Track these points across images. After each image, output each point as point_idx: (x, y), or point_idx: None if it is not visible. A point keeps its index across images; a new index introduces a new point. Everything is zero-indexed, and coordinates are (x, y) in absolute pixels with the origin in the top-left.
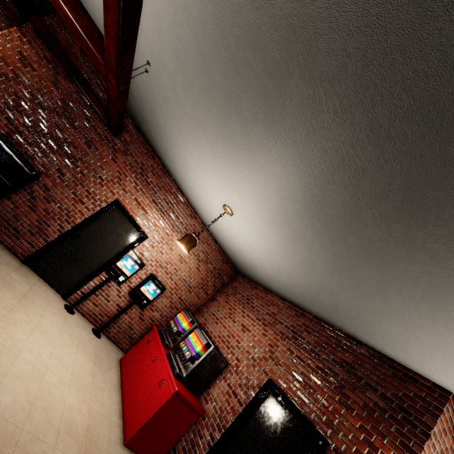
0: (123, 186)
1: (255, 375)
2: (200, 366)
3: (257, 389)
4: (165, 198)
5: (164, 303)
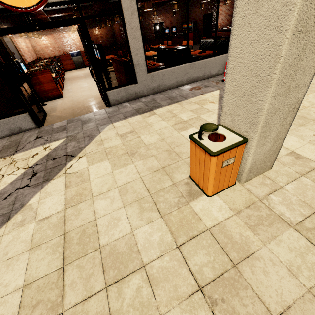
0: (151, 20)
1: (202, 17)
2: (193, 27)
3: (203, 18)
4: (157, 10)
5: (178, 29)
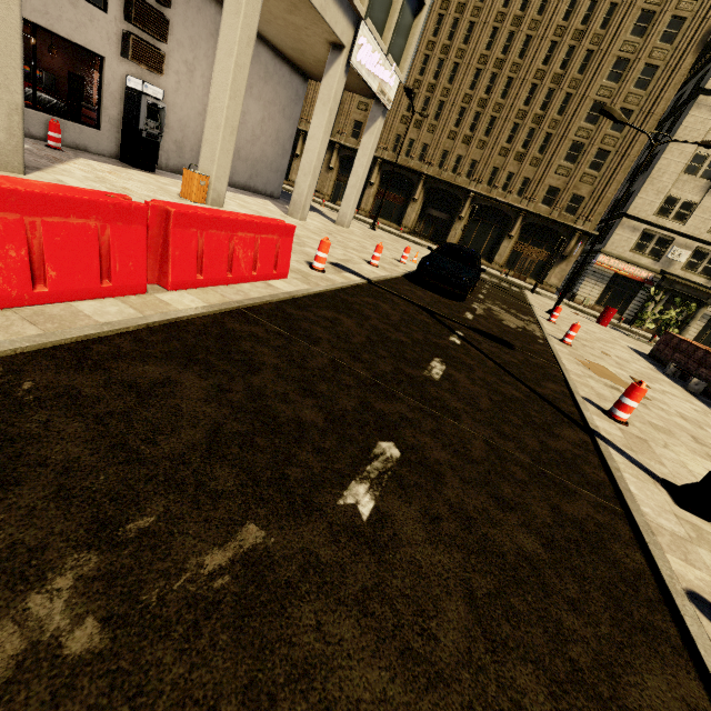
0: None
1: (65, 74)
2: (46, 81)
3: (68, 77)
4: None
5: None
